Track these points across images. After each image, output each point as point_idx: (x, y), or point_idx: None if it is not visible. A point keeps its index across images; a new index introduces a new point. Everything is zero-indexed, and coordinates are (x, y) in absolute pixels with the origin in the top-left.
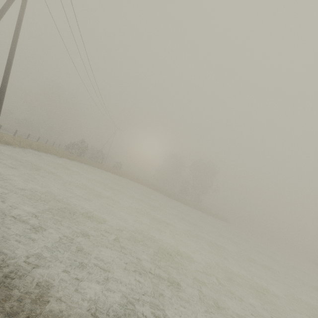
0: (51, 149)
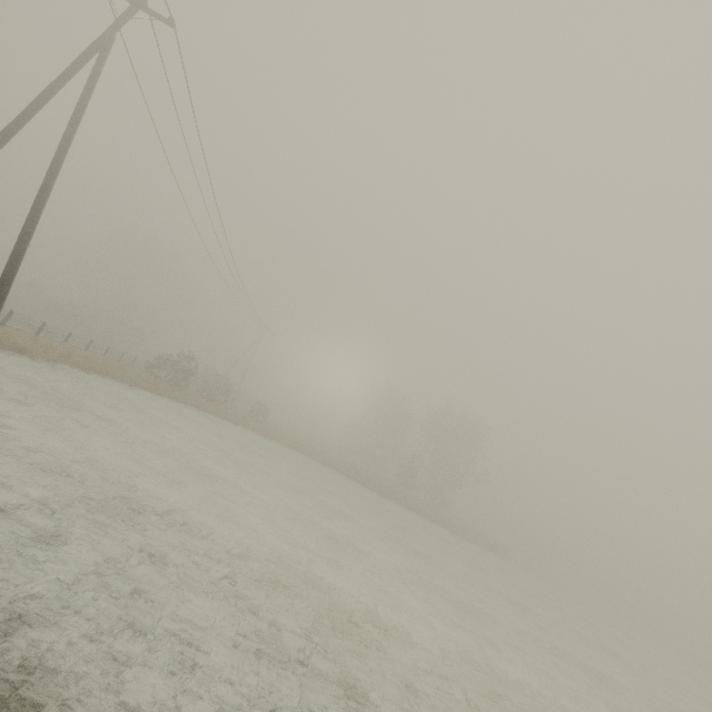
0: (115, 367)
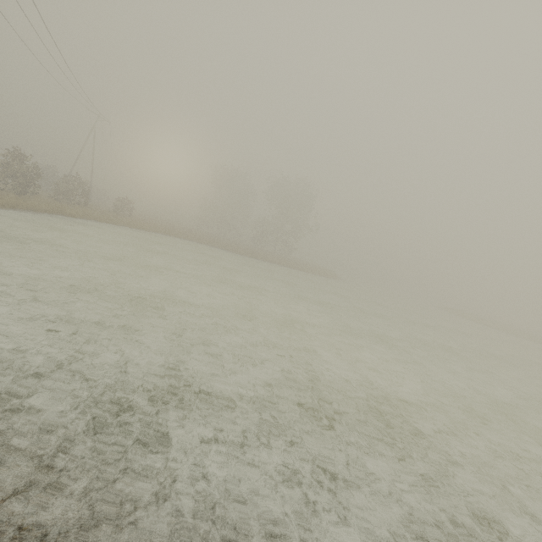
0: None
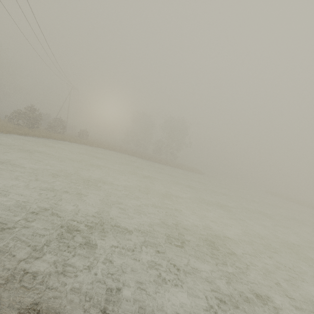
0: None
